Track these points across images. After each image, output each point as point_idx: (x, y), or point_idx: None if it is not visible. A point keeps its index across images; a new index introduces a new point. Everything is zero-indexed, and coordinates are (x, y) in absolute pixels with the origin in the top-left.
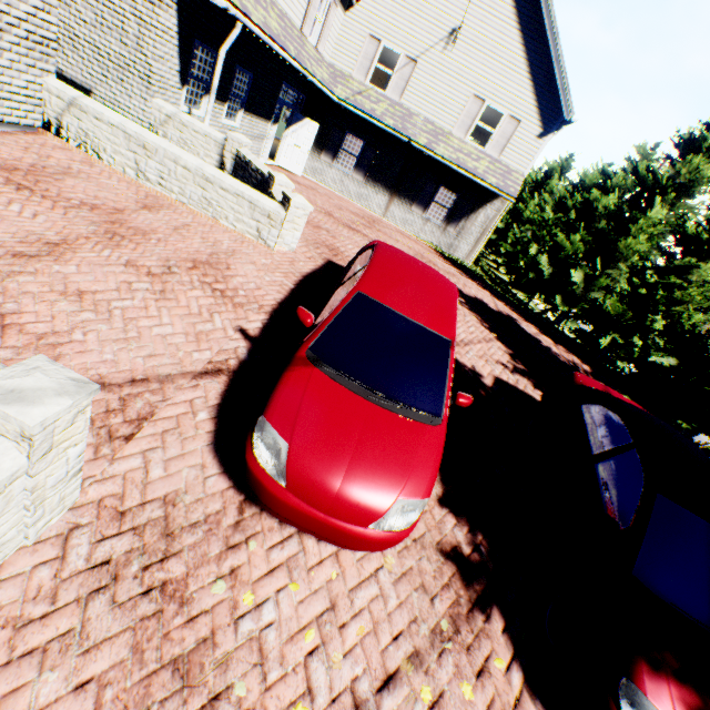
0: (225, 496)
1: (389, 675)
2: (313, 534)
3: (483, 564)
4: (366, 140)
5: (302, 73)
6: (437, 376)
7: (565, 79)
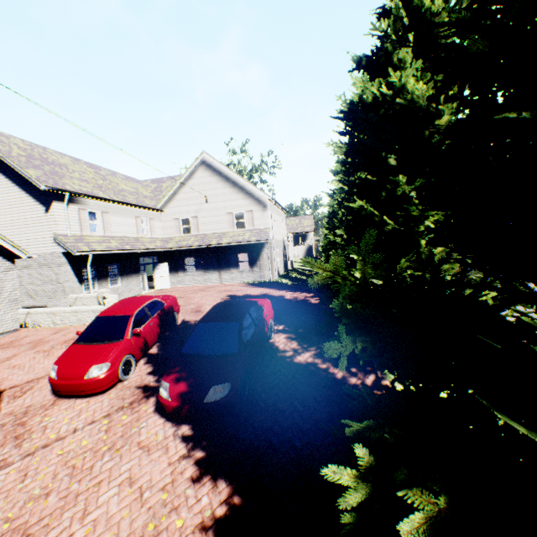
0: (51, 399)
1: (93, 421)
2: (74, 393)
3: (159, 384)
4: (194, 255)
5: (137, 252)
6: (123, 327)
7: (256, 187)
